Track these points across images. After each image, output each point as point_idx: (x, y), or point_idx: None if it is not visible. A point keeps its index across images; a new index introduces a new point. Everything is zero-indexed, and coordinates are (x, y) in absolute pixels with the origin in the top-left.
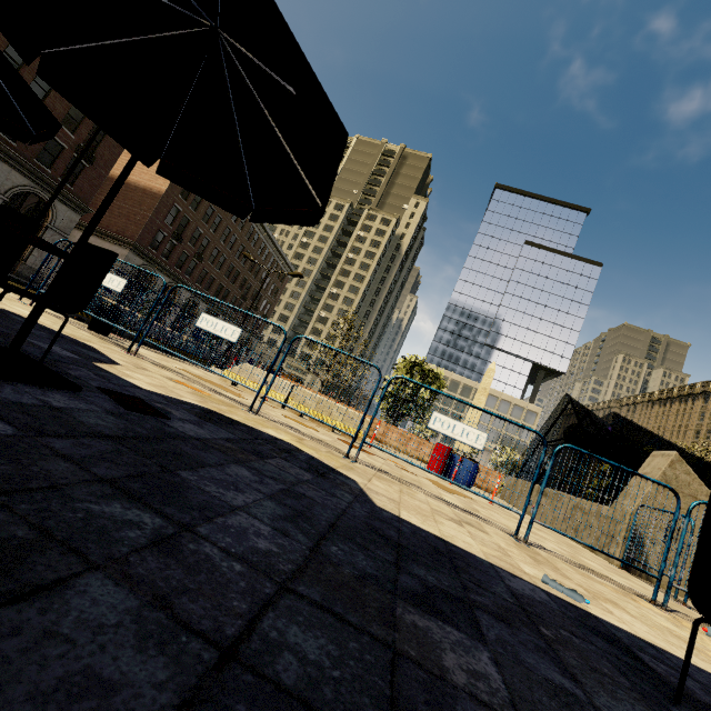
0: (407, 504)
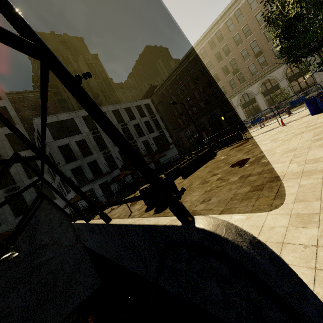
0: None
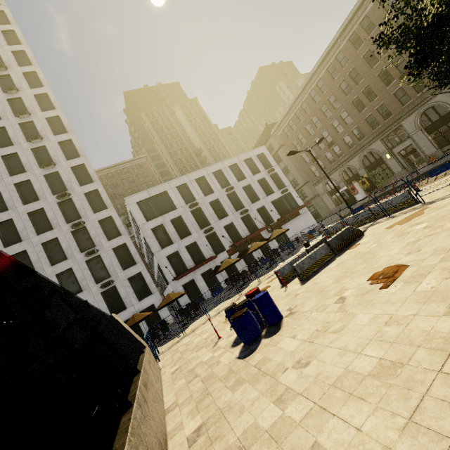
0: (224, 303)
